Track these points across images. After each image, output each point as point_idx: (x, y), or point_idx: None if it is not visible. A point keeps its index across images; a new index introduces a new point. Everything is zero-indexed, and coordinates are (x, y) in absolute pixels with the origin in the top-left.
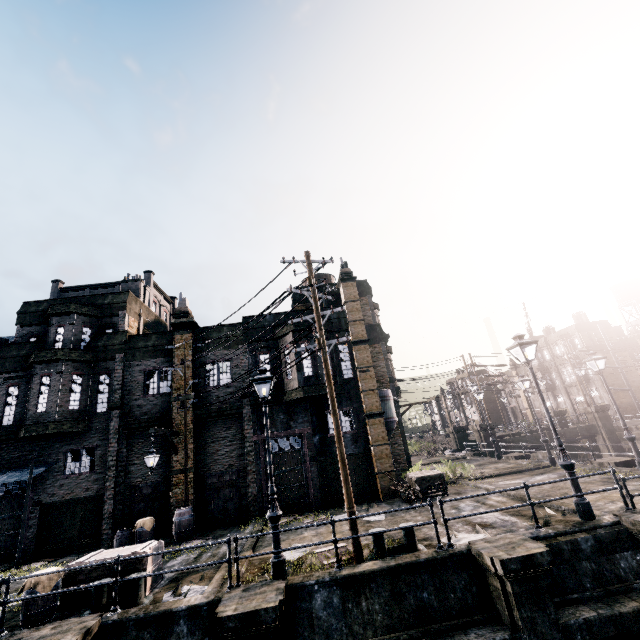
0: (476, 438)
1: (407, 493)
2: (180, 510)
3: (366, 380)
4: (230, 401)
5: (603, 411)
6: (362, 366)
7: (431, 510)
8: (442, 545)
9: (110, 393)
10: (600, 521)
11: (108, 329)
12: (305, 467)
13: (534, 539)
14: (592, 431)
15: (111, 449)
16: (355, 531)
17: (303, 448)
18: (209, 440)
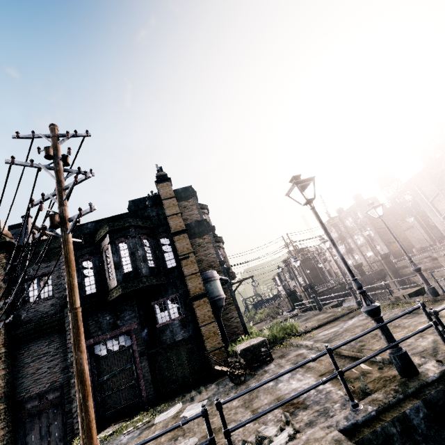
0: (303, 297)
1: (228, 371)
2: None
3: (188, 266)
4: (51, 313)
5: (386, 258)
6: (183, 254)
7: (206, 423)
8: None
9: None
10: (425, 375)
11: None
12: (136, 364)
13: (351, 429)
14: (382, 274)
15: None
16: None
17: (132, 345)
18: (28, 360)
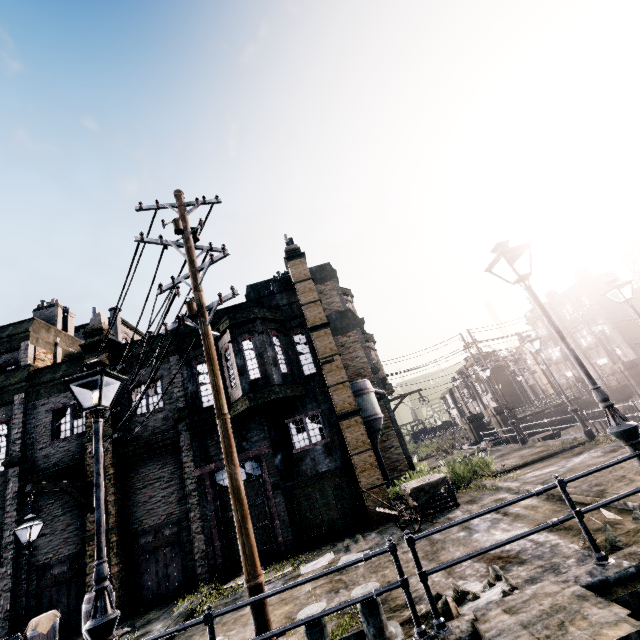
0: (494, 424)
1: (397, 515)
2: (90, 594)
3: (332, 372)
4: (163, 429)
5: (633, 367)
6: (325, 356)
7: (394, 560)
8: (423, 630)
9: (9, 446)
10: None
11: (9, 367)
12: (268, 499)
13: (599, 587)
14: (626, 392)
15: (8, 521)
16: (260, 625)
17: (263, 474)
18: (139, 485)
